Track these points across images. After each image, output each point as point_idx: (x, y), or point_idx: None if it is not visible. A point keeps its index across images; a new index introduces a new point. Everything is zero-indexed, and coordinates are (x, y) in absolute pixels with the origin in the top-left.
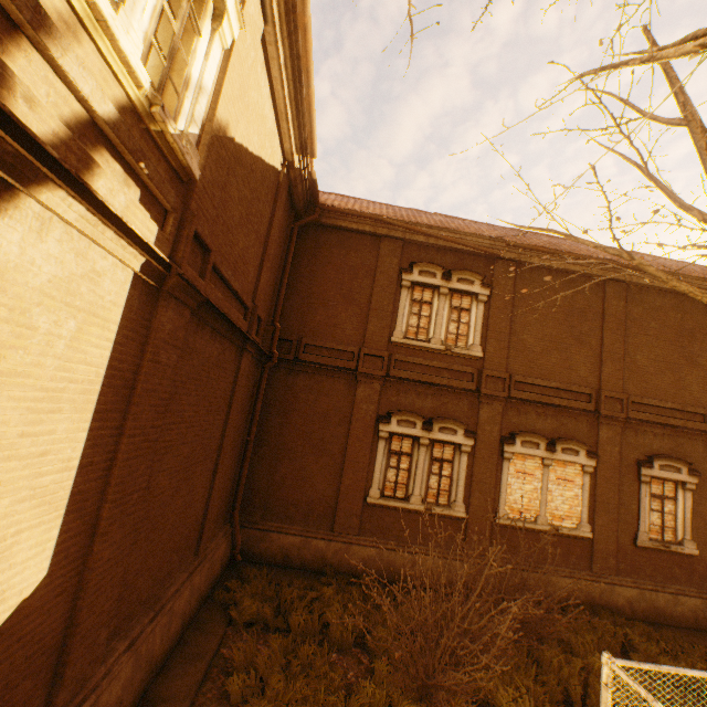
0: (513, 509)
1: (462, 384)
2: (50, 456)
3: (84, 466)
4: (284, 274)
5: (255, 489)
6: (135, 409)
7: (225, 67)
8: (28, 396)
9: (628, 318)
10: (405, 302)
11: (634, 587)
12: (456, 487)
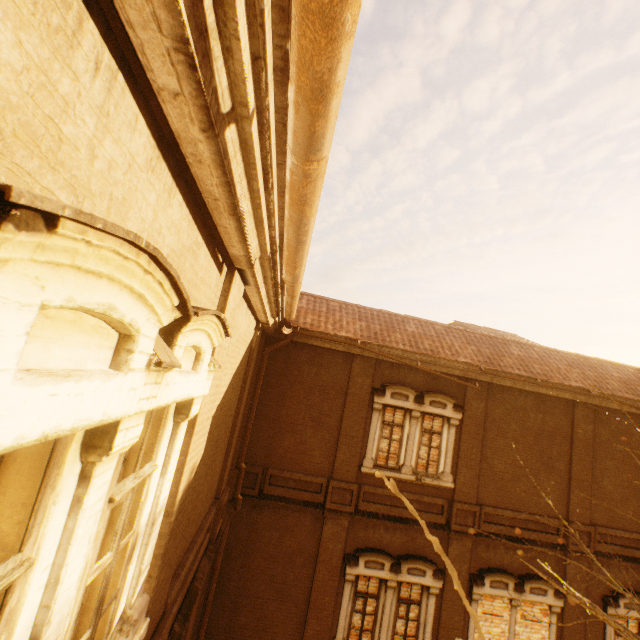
0: None
1: (432, 518)
2: None
3: None
4: (252, 407)
5: None
6: None
7: (192, 424)
8: None
9: (595, 441)
10: (376, 424)
11: None
12: (423, 632)
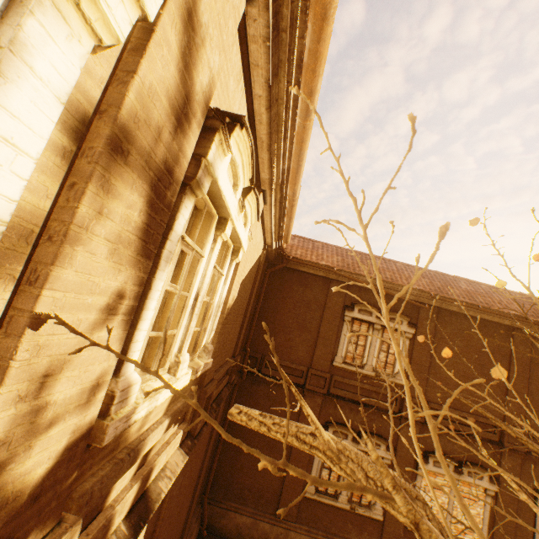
0: None
1: (387, 406)
2: None
3: None
4: (256, 309)
5: (221, 473)
6: None
7: (236, 269)
8: None
9: (532, 362)
10: (346, 332)
11: None
12: None
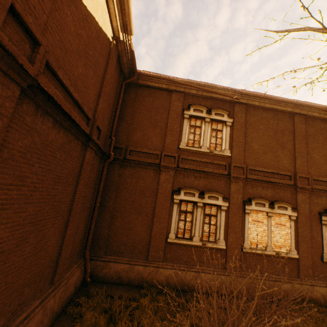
0: (252, 243)
1: (220, 171)
2: None
3: None
4: (117, 109)
5: (100, 236)
6: None
7: None
8: None
9: (307, 134)
10: (186, 126)
11: (324, 286)
12: (219, 231)
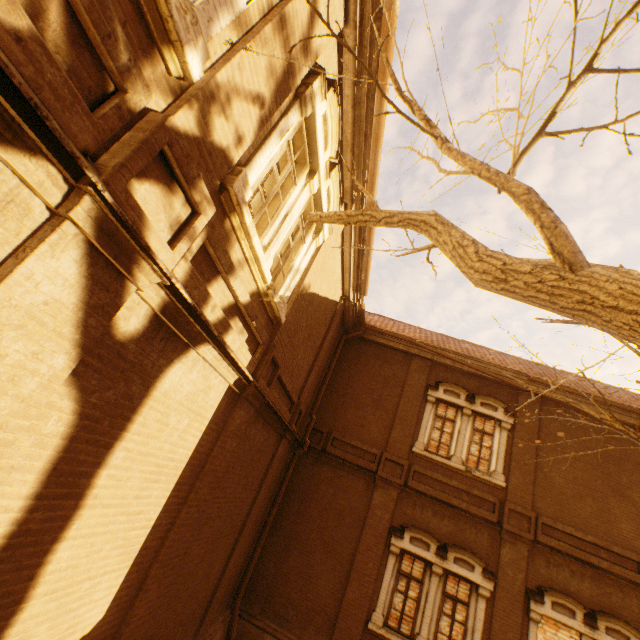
0: None
1: (482, 512)
2: (142, 515)
3: (155, 526)
4: (327, 374)
5: (261, 576)
6: (199, 484)
7: (315, 255)
8: (148, 469)
9: None
10: (429, 415)
11: None
12: None
